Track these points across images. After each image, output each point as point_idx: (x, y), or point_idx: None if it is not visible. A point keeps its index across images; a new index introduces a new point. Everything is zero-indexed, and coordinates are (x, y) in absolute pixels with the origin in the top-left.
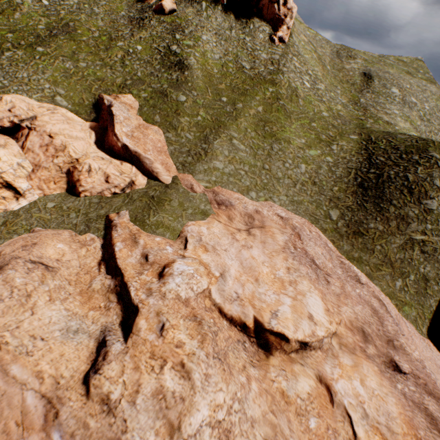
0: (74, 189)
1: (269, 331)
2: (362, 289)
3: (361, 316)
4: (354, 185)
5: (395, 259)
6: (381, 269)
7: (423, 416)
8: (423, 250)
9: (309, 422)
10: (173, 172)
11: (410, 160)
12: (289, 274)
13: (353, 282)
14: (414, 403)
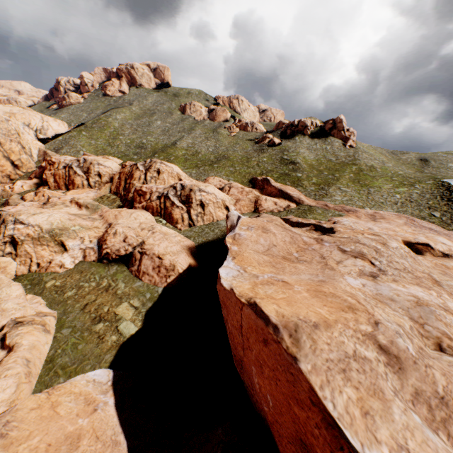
0: (256, 210)
1: (416, 243)
2: None
3: None
4: (443, 201)
5: None
6: None
7: None
8: None
9: None
10: (311, 200)
11: None
12: (415, 231)
13: None
14: None
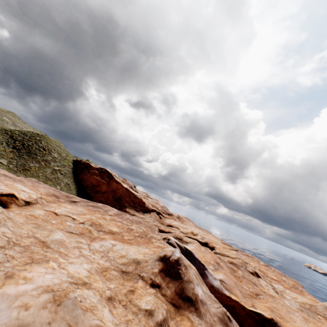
0: None
1: (1, 194)
2: (44, 185)
3: (51, 191)
4: (10, 148)
5: (52, 178)
6: (48, 182)
7: (91, 206)
8: (62, 173)
9: (52, 222)
10: None
11: (37, 138)
12: None
13: (38, 183)
14: (87, 206)
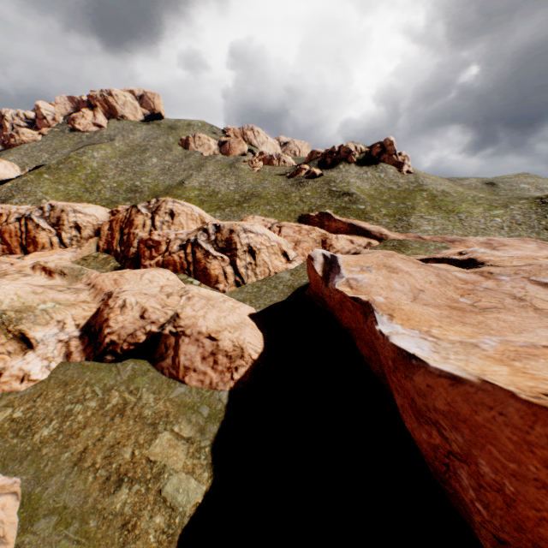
0: None
1: None
2: None
3: None
4: None
5: None
6: None
7: None
8: None
9: None
10: (395, 234)
11: None
12: None
13: None
14: None
